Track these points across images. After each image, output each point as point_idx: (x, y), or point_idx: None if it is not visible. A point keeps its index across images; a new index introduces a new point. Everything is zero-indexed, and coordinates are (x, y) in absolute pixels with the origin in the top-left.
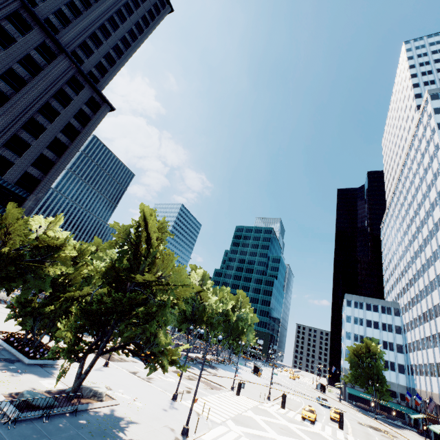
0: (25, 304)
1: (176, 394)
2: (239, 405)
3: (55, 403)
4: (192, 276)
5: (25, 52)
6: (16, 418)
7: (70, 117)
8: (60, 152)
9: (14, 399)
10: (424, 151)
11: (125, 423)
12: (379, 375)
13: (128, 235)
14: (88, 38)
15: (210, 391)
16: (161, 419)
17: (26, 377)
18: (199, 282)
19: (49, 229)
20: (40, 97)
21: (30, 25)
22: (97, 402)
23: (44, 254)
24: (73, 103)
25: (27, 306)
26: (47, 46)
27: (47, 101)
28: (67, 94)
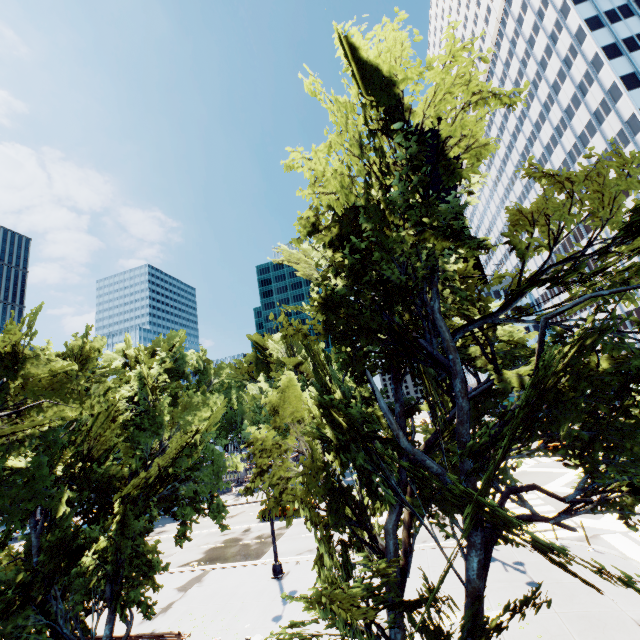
0: None
1: None
2: None
3: None
4: (273, 347)
5: None
6: None
7: None
8: None
9: None
10: (533, 33)
11: None
12: None
13: (361, 151)
14: None
15: None
16: (597, 615)
17: None
18: (285, 352)
19: None
20: None
21: None
22: None
23: None
24: None
25: None
26: None
27: None
28: None
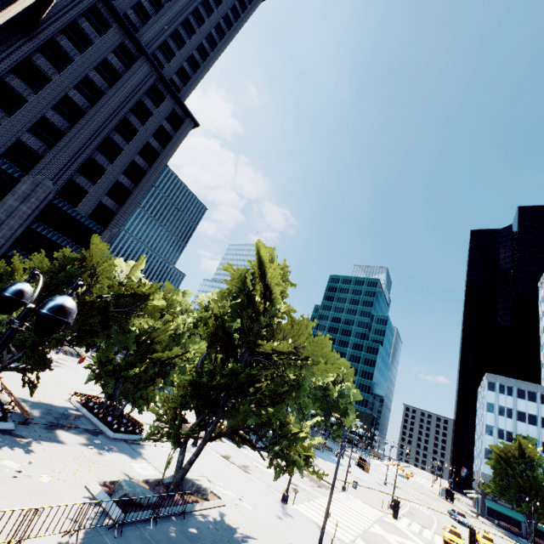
0: (105, 364)
1: (286, 494)
2: (361, 516)
3: (157, 499)
4: None
5: (102, 56)
6: (122, 522)
7: (149, 136)
8: (137, 178)
9: (111, 490)
10: None
11: (242, 537)
12: (540, 490)
13: (242, 285)
14: (169, 37)
15: (318, 490)
16: (281, 533)
17: (114, 456)
18: None
19: (132, 273)
20: (118, 112)
21: (108, 23)
22: (202, 501)
23: (130, 303)
24: (153, 118)
25: (108, 365)
26: (125, 48)
27: (124, 116)
28: (146, 107)
